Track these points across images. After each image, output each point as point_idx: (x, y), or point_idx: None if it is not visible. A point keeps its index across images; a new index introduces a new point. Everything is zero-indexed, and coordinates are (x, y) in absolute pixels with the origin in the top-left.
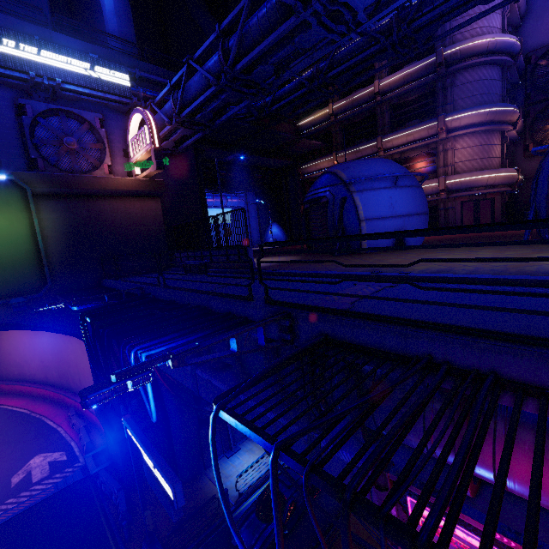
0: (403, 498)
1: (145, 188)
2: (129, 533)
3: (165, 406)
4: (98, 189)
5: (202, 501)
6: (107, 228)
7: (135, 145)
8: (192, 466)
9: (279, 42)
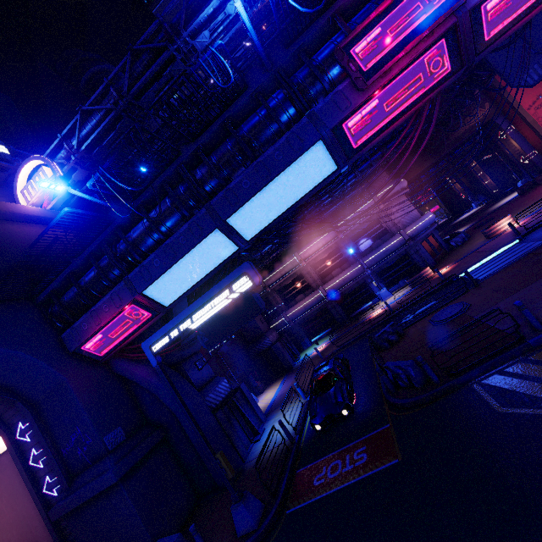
0: (350, 55)
1: (54, 216)
2: (203, 541)
3: (160, 421)
4: (5, 211)
5: (264, 465)
6: (23, 248)
7: (29, 191)
8: (229, 458)
9: (156, 77)
